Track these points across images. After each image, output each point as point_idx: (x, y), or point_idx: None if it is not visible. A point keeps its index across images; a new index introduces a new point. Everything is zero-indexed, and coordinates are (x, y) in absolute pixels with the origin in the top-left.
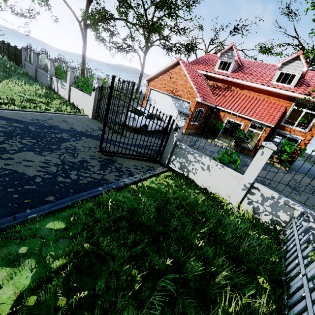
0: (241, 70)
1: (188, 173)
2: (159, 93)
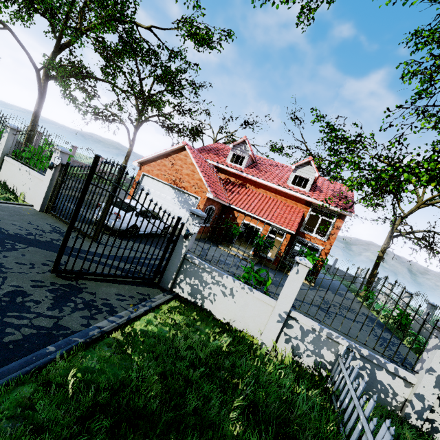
0: (256, 166)
1: (203, 302)
2: (155, 181)
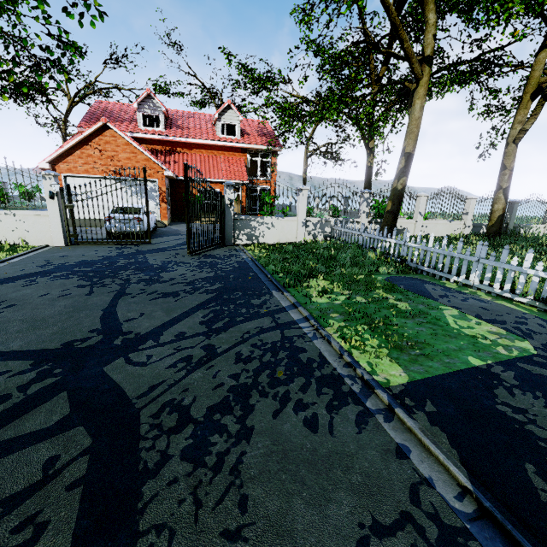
0: (173, 124)
1: (258, 240)
2: (88, 179)
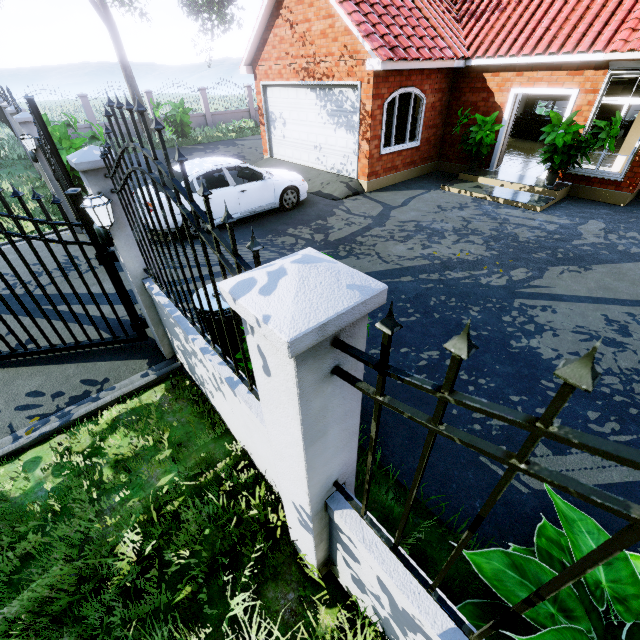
0: None
1: (205, 391)
2: (283, 90)
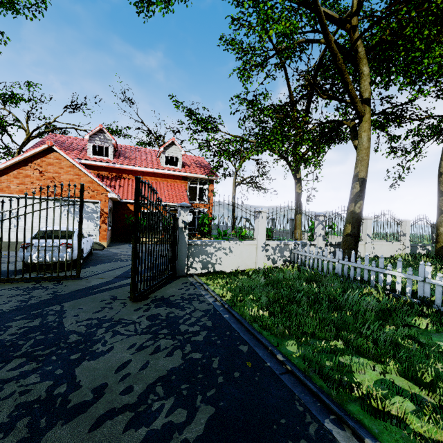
0: (121, 155)
1: (214, 268)
2: (21, 199)
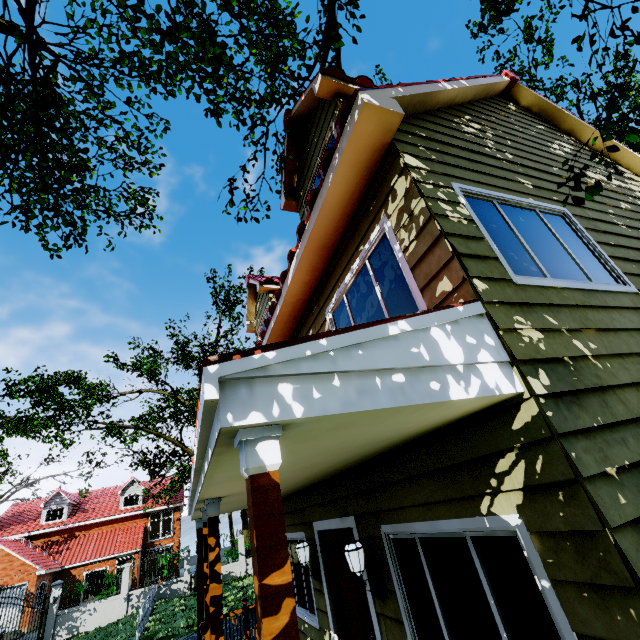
0: (80, 508)
1: (79, 630)
2: None
